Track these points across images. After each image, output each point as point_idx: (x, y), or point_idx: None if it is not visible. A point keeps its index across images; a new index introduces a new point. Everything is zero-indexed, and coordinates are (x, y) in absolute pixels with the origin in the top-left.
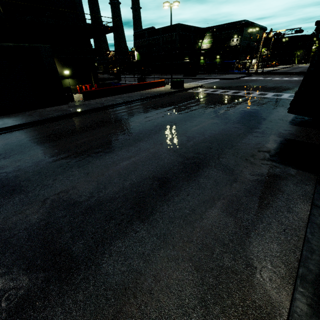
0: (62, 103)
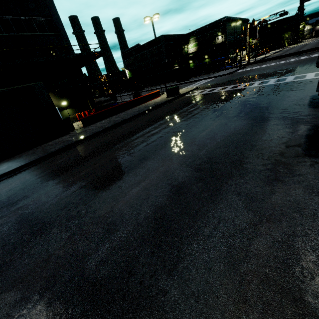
0: (63, 134)
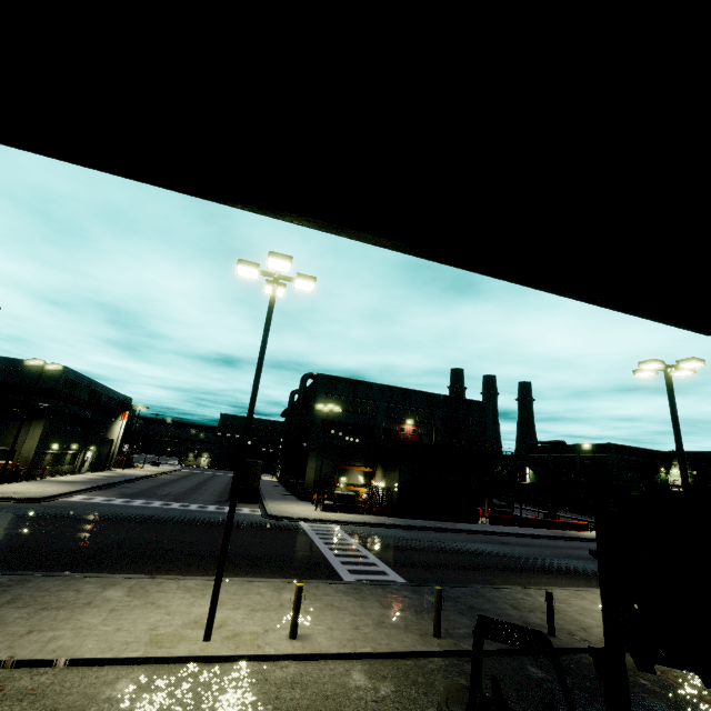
0: (471, 522)
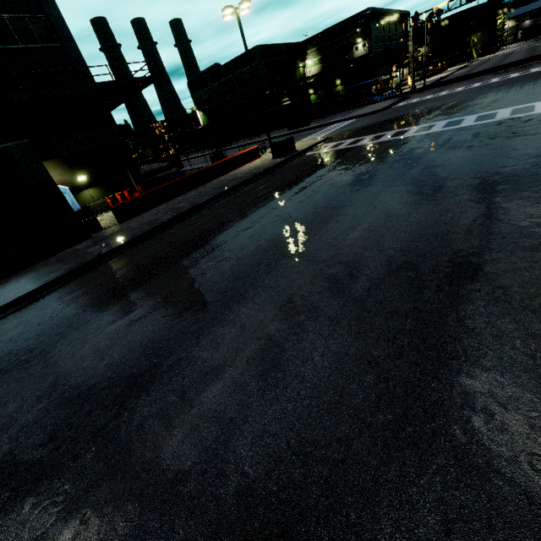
0: (79, 240)
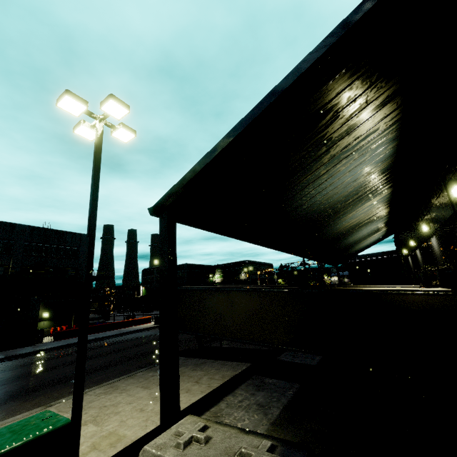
0: (28, 345)
